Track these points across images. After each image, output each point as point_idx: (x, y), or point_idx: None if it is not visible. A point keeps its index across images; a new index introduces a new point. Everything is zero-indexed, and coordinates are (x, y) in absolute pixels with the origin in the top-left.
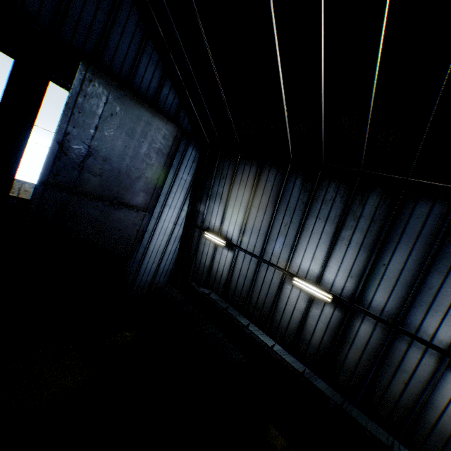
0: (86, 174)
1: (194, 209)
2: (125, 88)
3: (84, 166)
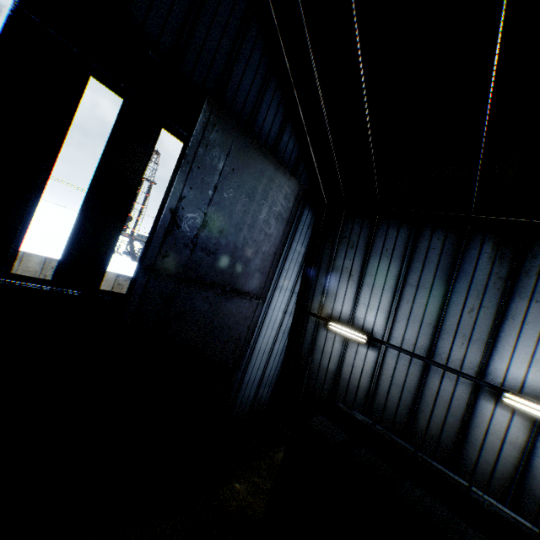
0: (198, 252)
1: (306, 290)
2: (249, 134)
3: (196, 242)
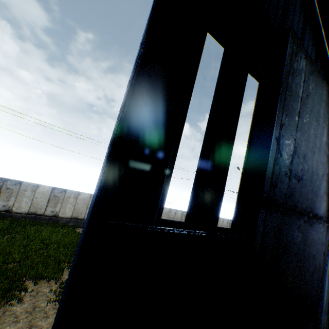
0: (291, 179)
1: None
2: (312, 62)
3: (290, 168)
